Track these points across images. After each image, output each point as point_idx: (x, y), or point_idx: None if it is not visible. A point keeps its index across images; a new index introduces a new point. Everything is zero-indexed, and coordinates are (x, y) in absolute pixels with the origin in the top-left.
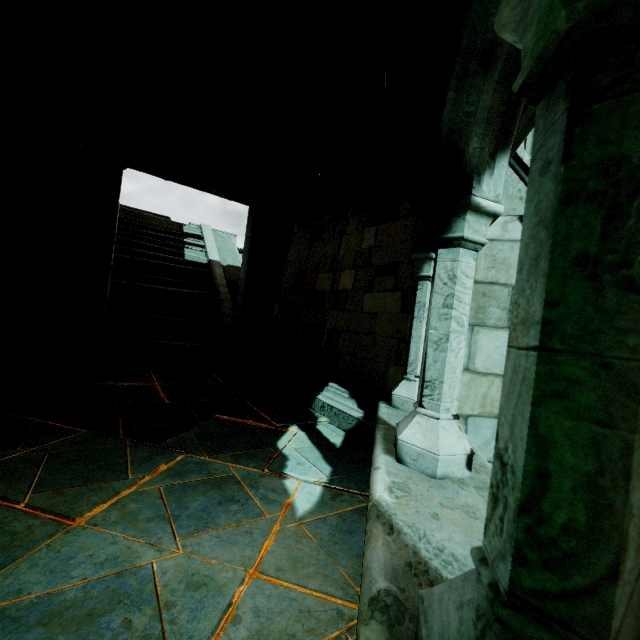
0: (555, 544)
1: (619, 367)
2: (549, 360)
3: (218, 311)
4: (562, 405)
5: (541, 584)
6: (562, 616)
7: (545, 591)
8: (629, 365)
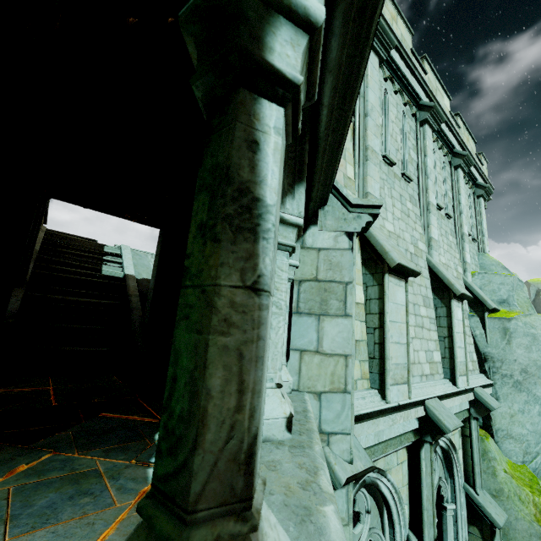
0: (174, 432)
1: (208, 291)
2: (184, 294)
3: (128, 318)
4: (186, 324)
5: (166, 469)
6: (172, 492)
7: (167, 474)
8: (211, 289)
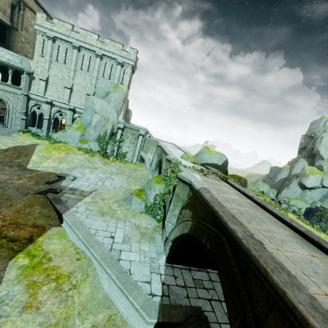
0: None
1: None
2: None
3: None
4: None
5: None
6: None
7: None
8: None
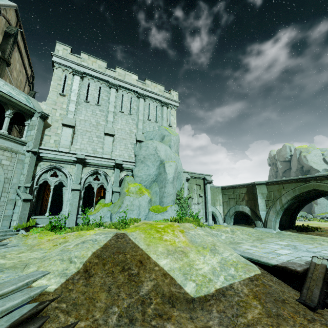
0: None
1: None
2: None
3: None
4: None
5: None
6: None
7: None
8: None
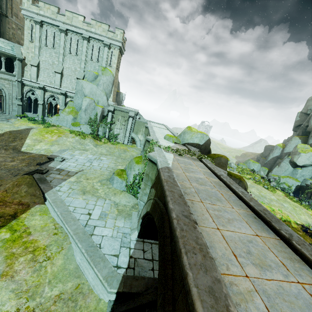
0: None
1: None
2: None
3: None
4: None
5: None
6: None
7: None
8: None
